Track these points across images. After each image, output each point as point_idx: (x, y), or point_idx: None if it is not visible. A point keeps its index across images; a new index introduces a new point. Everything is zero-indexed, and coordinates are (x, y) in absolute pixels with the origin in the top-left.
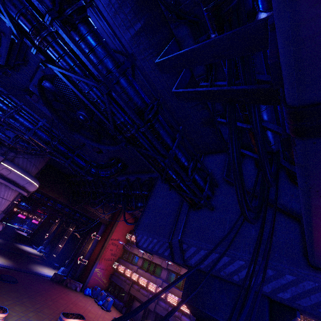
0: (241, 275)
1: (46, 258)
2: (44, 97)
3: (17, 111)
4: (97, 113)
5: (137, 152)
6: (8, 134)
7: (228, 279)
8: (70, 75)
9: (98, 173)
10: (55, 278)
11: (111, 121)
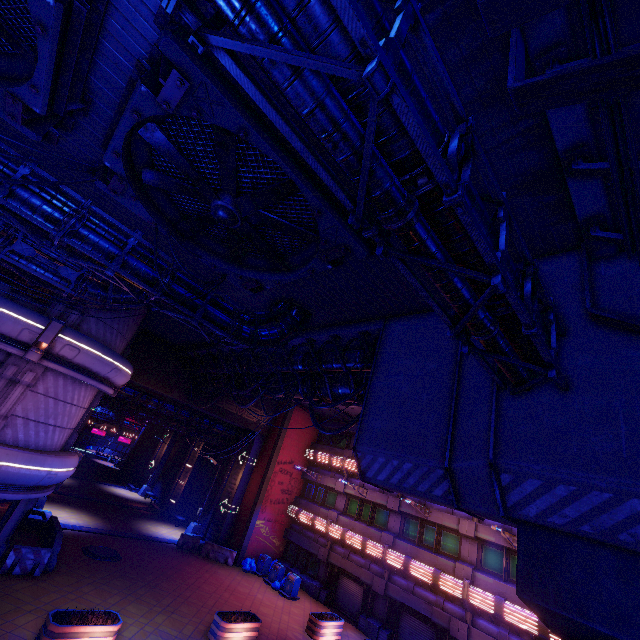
0: None
1: (158, 506)
2: (136, 179)
3: (81, 219)
4: (321, 174)
5: (404, 268)
6: (65, 274)
7: None
8: (277, 58)
9: (256, 334)
10: (184, 543)
11: (362, 190)
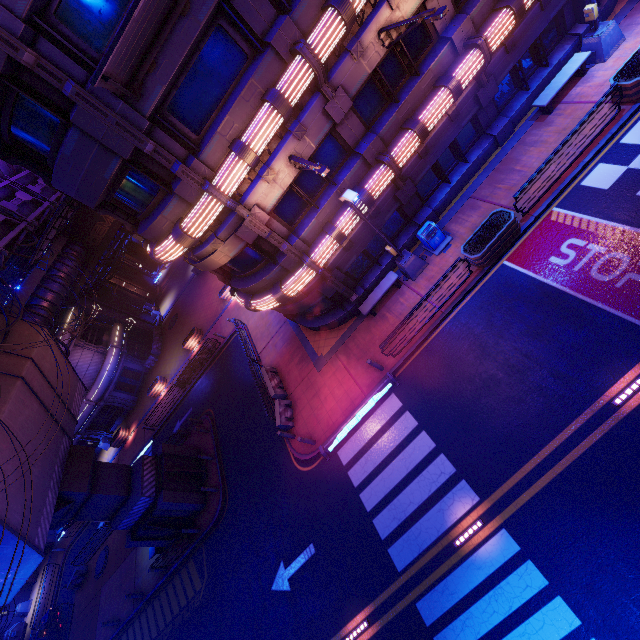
0: None
1: None
2: None
3: None
4: None
5: None
6: None
7: None
8: None
9: None
10: (197, 272)
11: None
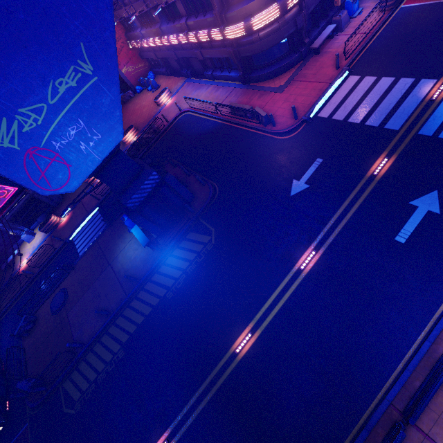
0: None
1: None
2: None
3: None
4: None
5: None
6: None
7: None
8: None
9: None
10: None
11: None
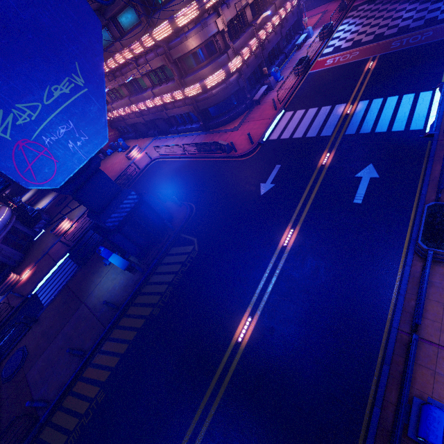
0: None
1: None
2: None
3: None
4: None
5: None
6: None
7: None
8: None
9: None
10: None
11: None
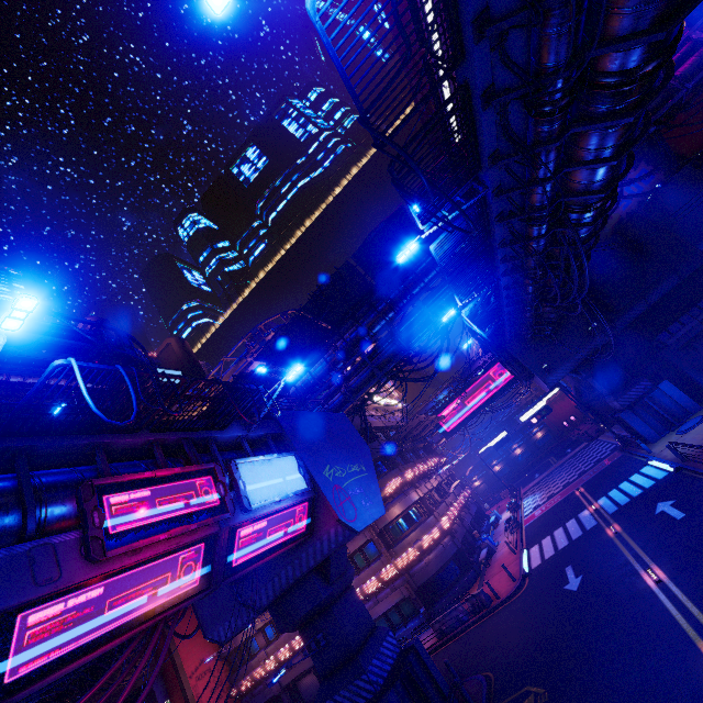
0: (291, 577)
1: None
2: None
3: None
4: None
5: None
6: None
7: (290, 586)
8: None
9: None
10: None
11: None
